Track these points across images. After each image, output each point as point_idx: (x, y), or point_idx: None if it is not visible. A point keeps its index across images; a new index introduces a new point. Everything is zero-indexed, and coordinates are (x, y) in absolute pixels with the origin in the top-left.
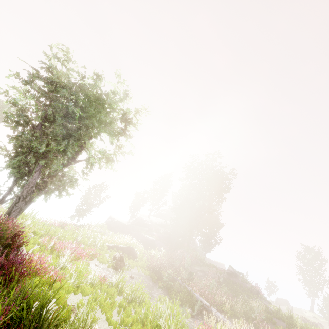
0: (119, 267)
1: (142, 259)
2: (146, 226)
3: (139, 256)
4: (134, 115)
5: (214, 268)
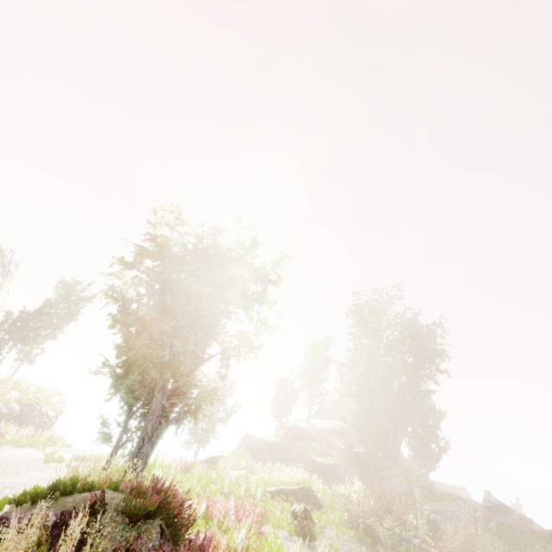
0: (307, 530)
1: (332, 507)
2: (309, 440)
3: (326, 503)
4: (271, 269)
5: (459, 501)
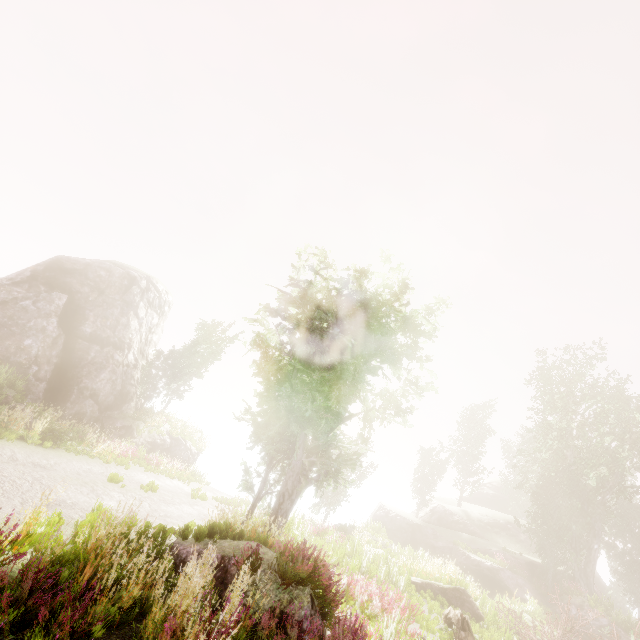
0: None
1: (495, 623)
2: (460, 529)
3: (488, 616)
4: (424, 318)
5: None
